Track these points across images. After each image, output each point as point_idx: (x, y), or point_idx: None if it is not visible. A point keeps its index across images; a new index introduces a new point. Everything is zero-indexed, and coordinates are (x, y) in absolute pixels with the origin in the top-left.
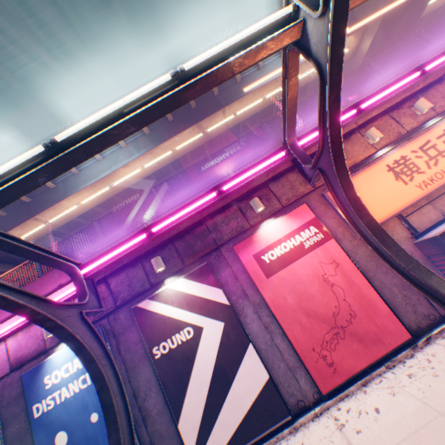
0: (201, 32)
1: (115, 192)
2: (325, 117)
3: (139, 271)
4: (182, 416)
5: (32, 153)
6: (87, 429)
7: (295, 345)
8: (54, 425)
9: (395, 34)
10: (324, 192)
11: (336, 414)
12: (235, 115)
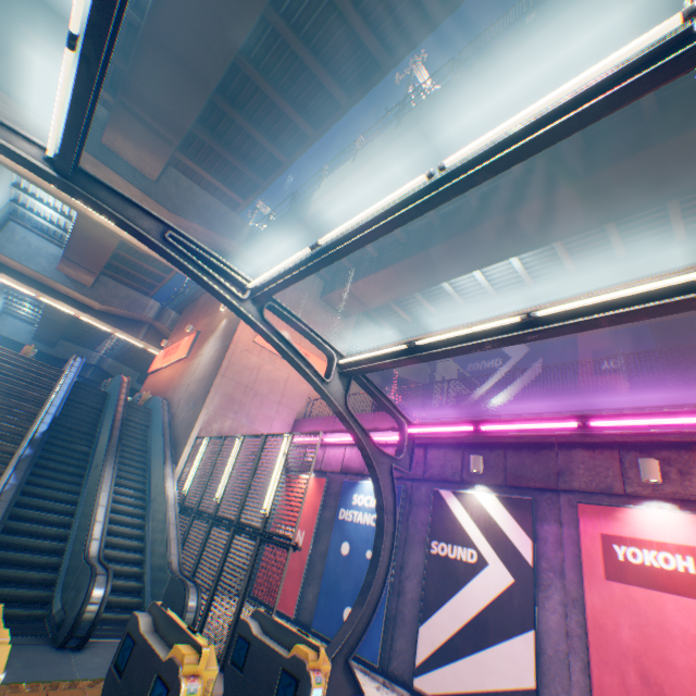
0: None
1: None
2: None
3: (456, 457)
4: (426, 623)
5: (398, 348)
6: (360, 557)
7: (593, 693)
8: (345, 533)
9: None
10: None
11: None
12: None
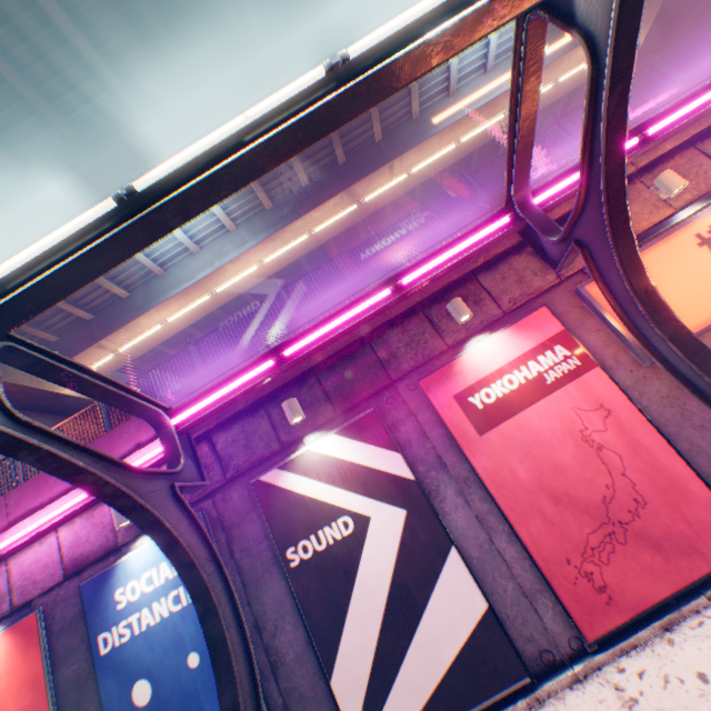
0: (356, 33)
1: (218, 303)
2: (596, 140)
3: (262, 423)
4: (337, 667)
5: (97, 211)
6: (182, 678)
7: (533, 553)
8: (131, 668)
9: (690, 20)
10: (579, 285)
11: (616, 680)
12: (409, 173)
